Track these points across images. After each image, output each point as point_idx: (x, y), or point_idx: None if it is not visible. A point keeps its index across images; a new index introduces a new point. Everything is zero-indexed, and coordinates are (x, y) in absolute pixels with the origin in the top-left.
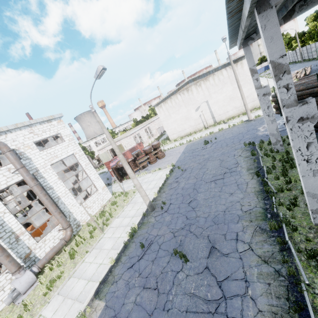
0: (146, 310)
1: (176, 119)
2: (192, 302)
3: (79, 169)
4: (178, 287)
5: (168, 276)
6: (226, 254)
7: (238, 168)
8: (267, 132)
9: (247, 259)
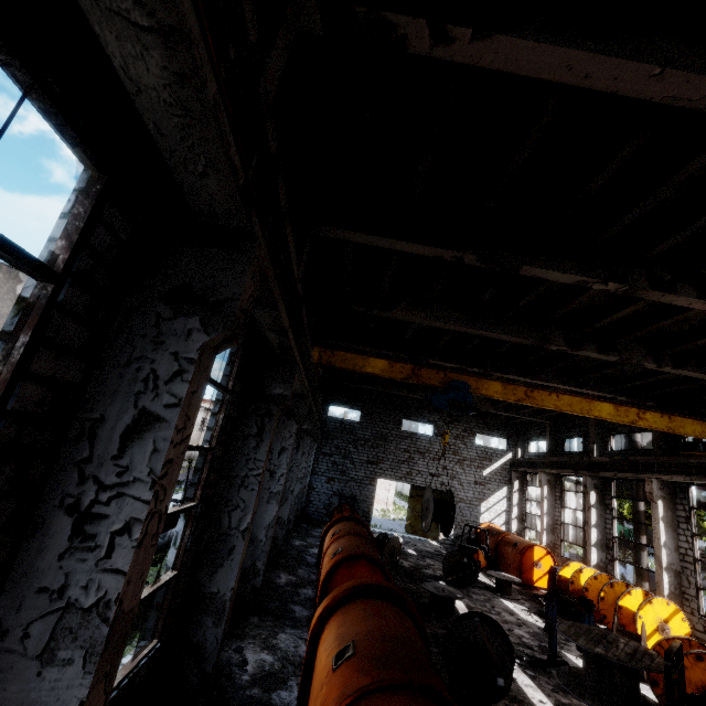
0: None
1: None
2: None
3: (497, 493)
4: None
5: None
6: None
7: None
8: None
9: None
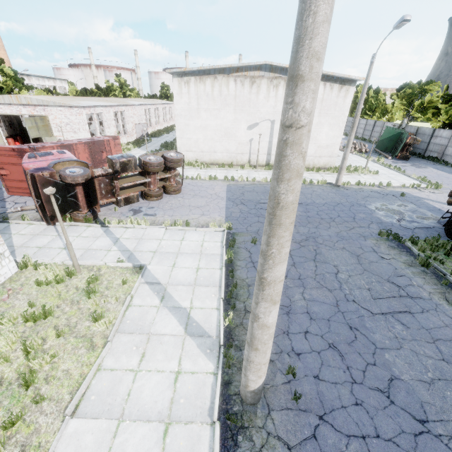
0: None
1: (207, 124)
2: None
3: None
4: None
5: None
6: None
7: (420, 291)
8: (395, 220)
9: None
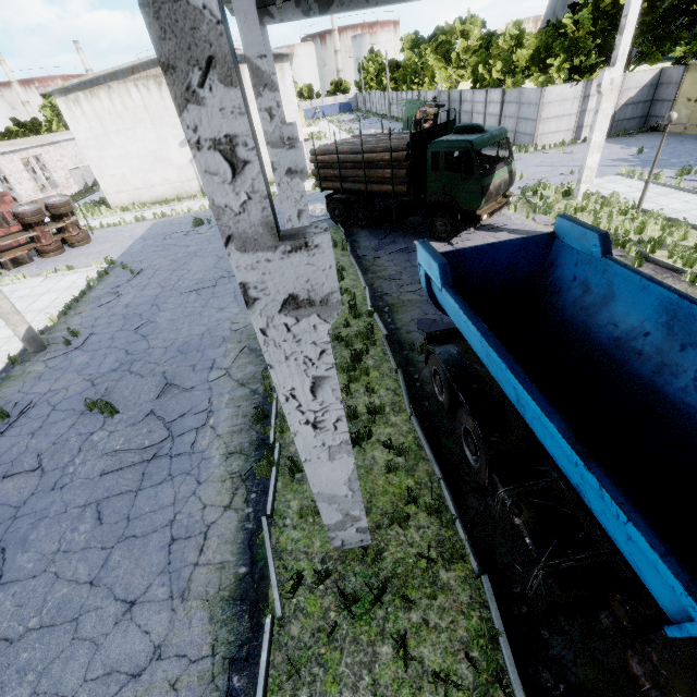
0: (10, 504)
1: (126, 151)
2: (115, 460)
3: None
4: (90, 452)
5: (70, 444)
6: (190, 389)
7: None
8: None
9: (219, 387)
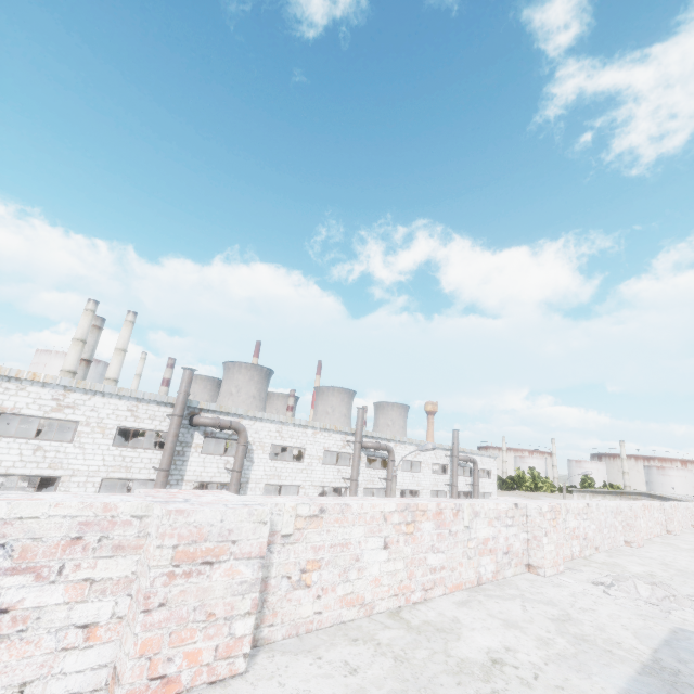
0: None
1: None
2: None
3: None
4: None
5: None
6: None
7: None
8: None
9: None
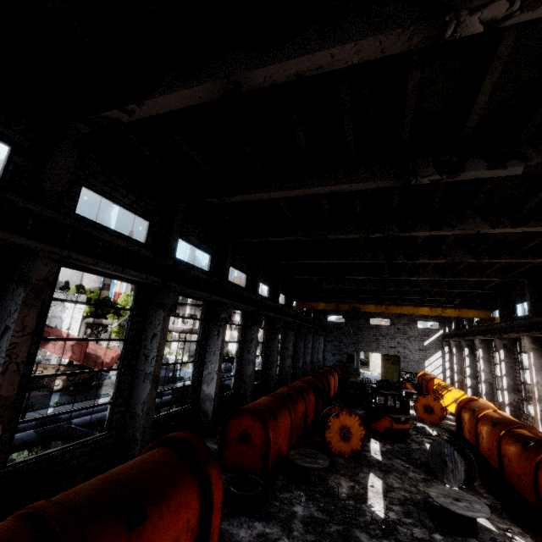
0: None
1: None
2: None
3: (434, 354)
4: None
5: None
6: None
7: None
8: None
9: None
